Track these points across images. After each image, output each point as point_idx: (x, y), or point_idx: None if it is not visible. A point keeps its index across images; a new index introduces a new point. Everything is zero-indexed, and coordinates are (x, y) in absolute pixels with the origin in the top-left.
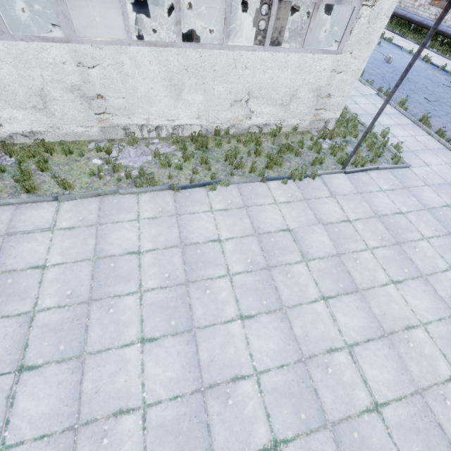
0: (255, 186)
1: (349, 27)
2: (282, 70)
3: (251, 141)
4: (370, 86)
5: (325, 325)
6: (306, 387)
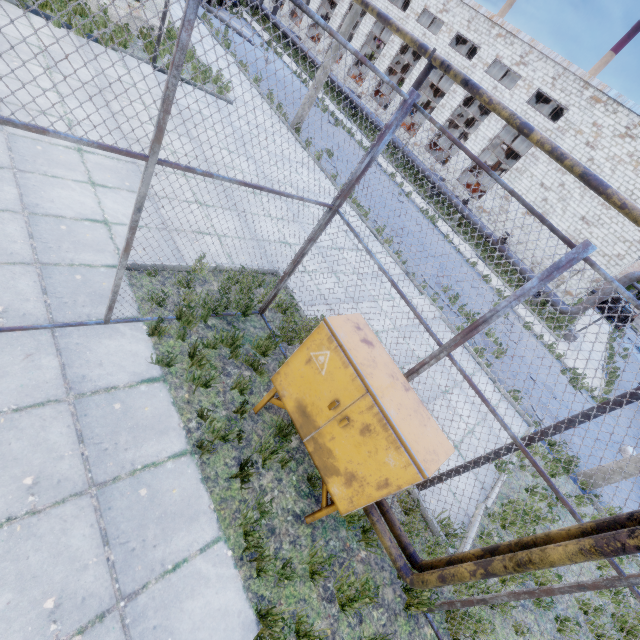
0: (5, 3)
1: None
2: None
3: None
4: (232, 56)
5: (47, 102)
6: None
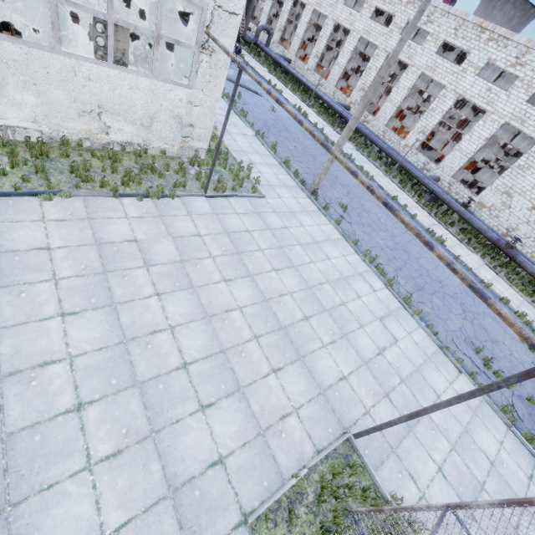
0: (106, 200)
1: (194, 68)
2: (135, 90)
3: (107, 156)
4: (250, 127)
5: (154, 315)
6: (123, 361)
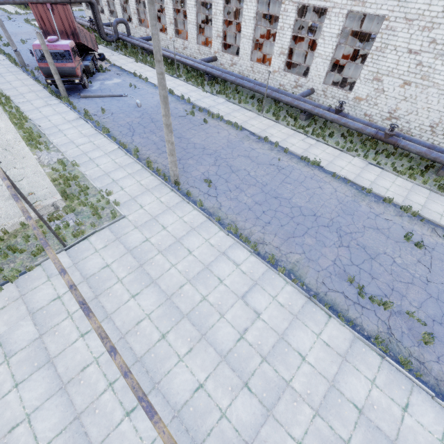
0: None
1: None
2: None
3: None
4: (113, 142)
5: (12, 410)
6: None
